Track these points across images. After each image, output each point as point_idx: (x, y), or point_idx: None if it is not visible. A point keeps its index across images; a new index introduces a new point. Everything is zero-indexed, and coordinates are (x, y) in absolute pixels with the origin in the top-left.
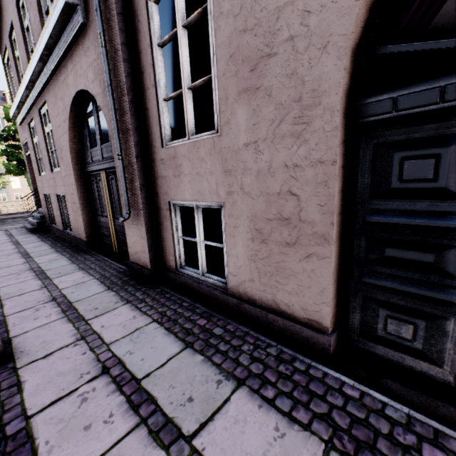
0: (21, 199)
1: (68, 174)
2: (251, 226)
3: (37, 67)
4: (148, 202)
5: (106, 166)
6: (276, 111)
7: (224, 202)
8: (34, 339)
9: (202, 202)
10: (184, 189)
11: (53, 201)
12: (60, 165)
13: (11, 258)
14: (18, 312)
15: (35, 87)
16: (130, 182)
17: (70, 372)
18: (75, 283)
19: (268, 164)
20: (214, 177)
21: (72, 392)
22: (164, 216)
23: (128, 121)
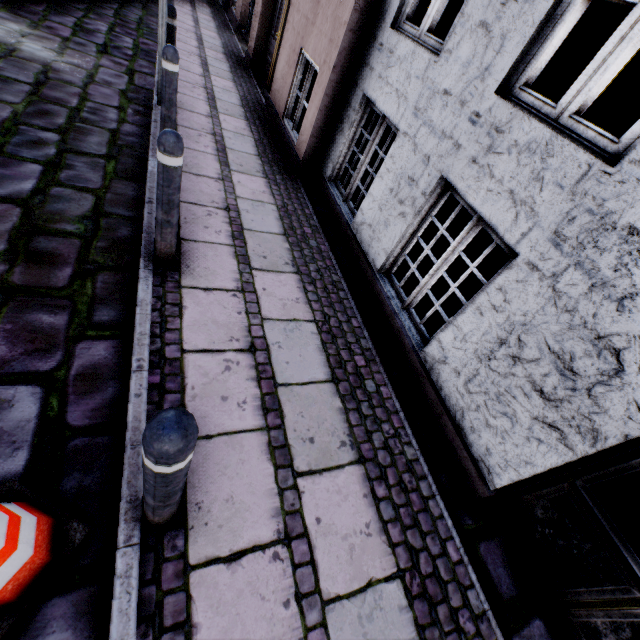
0: None
1: None
2: None
3: None
4: None
5: None
6: None
7: None
8: None
9: None
10: None
11: None
12: None
13: None
14: None
15: None
16: None
17: None
18: None
19: None
20: None
21: None
22: None
23: None
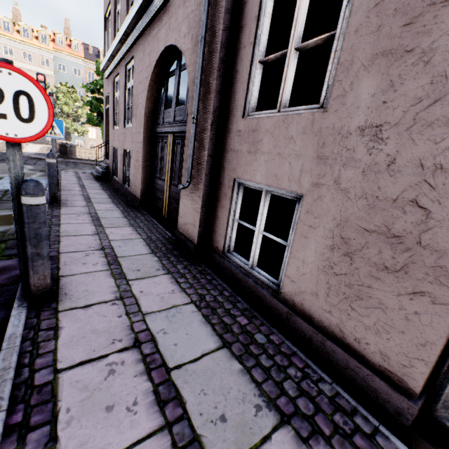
0: (94, 149)
1: (138, 131)
2: (335, 231)
3: (134, 19)
4: (211, 175)
5: (175, 129)
6: (430, 86)
7: (304, 194)
8: (78, 284)
9: (275, 188)
10: (256, 168)
11: (119, 155)
12: (133, 122)
13: (75, 198)
14: (71, 252)
15: (127, 41)
16: (198, 150)
17: (104, 333)
18: (124, 238)
19: (390, 159)
20: (301, 162)
21: (101, 357)
22: (225, 193)
23: (213, 82)
